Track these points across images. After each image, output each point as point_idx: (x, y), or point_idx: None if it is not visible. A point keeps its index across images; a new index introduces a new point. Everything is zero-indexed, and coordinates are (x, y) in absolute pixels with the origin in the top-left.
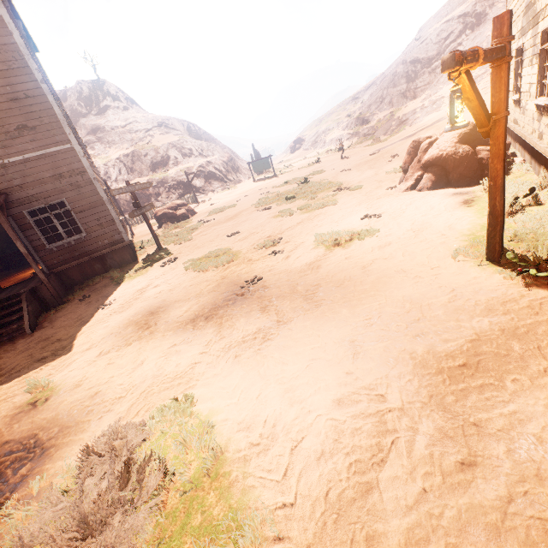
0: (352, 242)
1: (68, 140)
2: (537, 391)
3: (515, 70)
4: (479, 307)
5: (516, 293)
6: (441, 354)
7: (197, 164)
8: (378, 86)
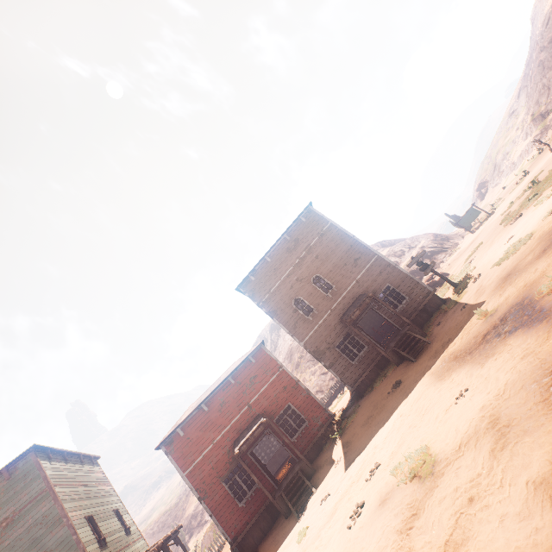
0: None
1: (374, 254)
2: None
3: None
4: None
5: None
6: None
7: (414, 254)
8: (531, 85)
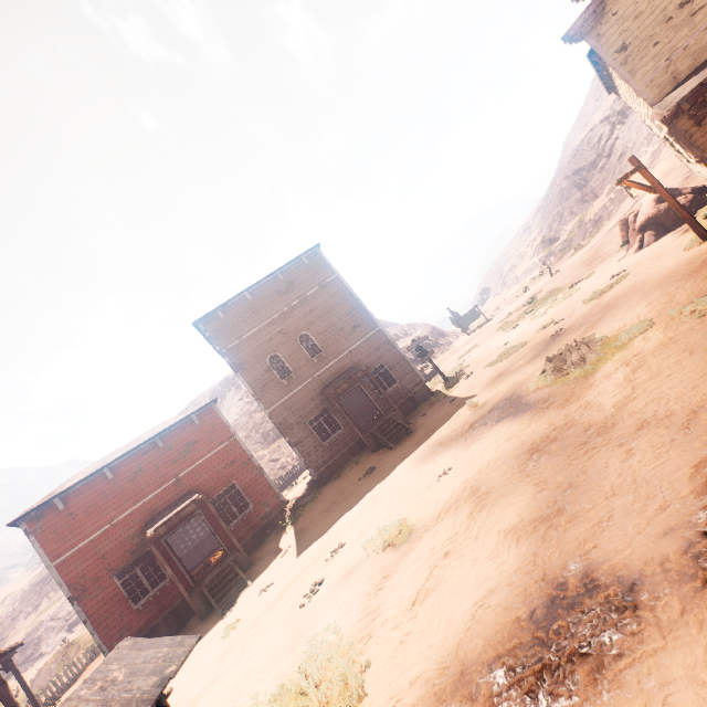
0: (613, 287)
1: (377, 326)
2: None
3: (672, 147)
4: (702, 254)
5: None
6: (688, 273)
7: (408, 342)
8: (549, 207)
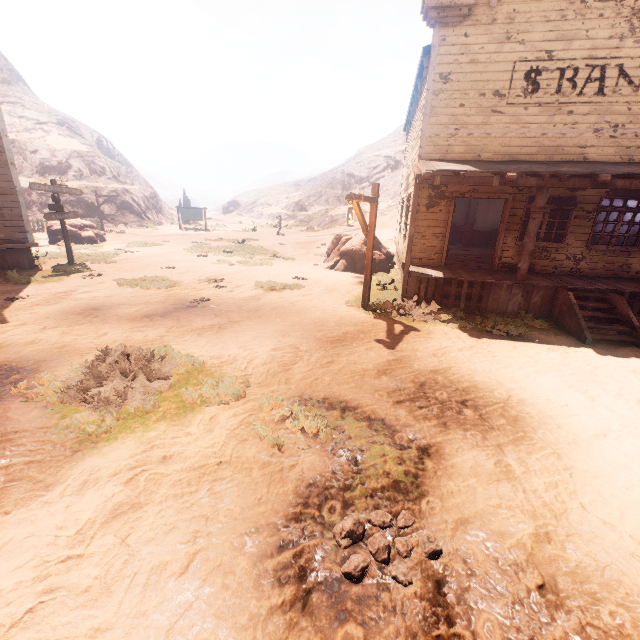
0: (285, 290)
1: None
2: (364, 346)
3: (401, 211)
4: (352, 323)
5: (369, 320)
6: (329, 336)
7: (110, 188)
8: (319, 183)
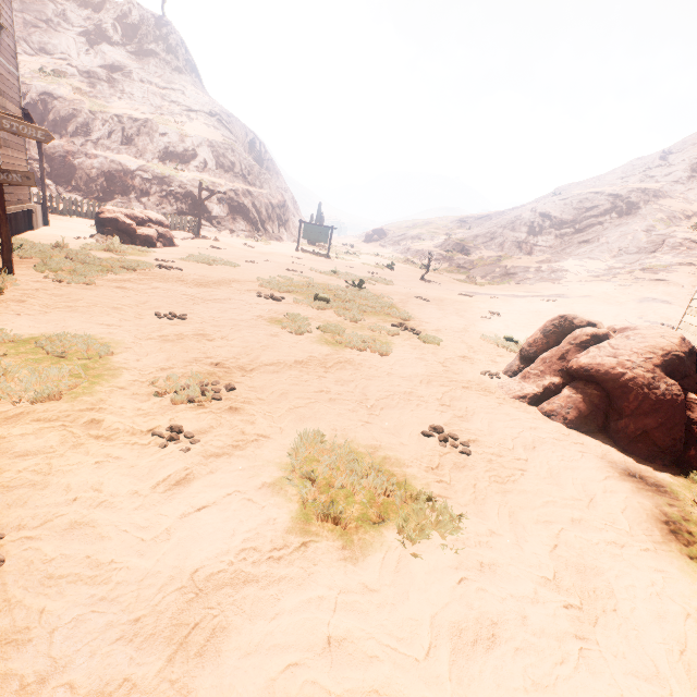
0: (378, 534)
1: None
2: None
3: None
4: None
5: None
6: None
7: (230, 186)
8: (495, 221)
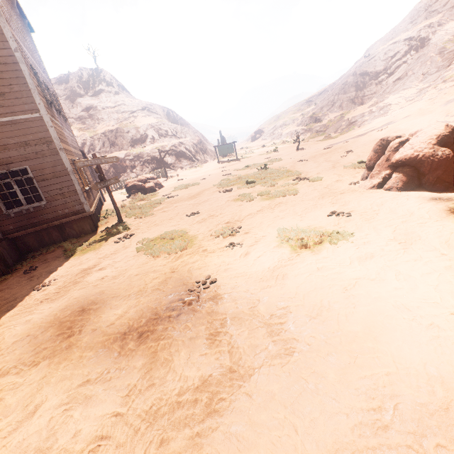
0: (322, 246)
1: (38, 110)
2: None
3: None
4: None
5: None
6: None
7: (170, 144)
8: (330, 92)
